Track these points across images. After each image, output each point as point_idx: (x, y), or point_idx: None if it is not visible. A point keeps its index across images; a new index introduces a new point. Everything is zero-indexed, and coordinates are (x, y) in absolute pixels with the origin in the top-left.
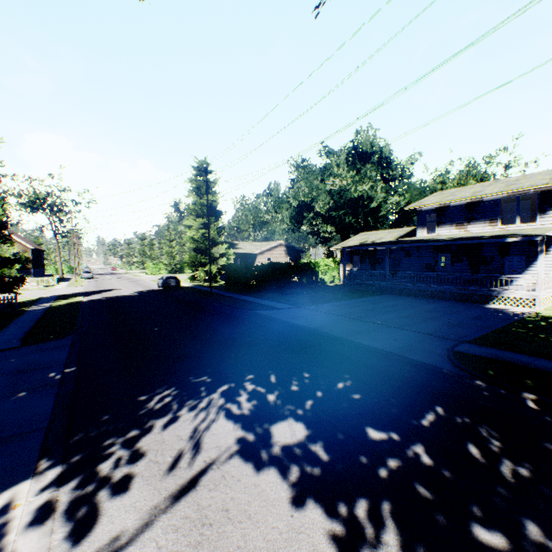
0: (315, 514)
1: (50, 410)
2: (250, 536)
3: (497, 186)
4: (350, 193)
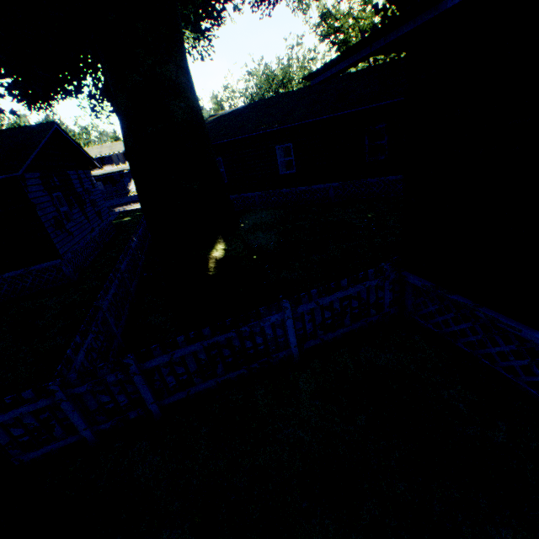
0: None
1: None
2: None
3: (107, 150)
4: None
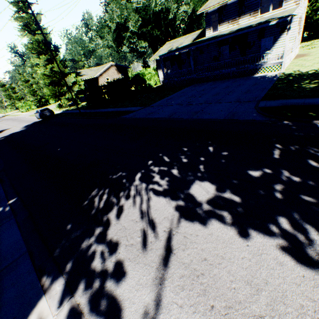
0: (260, 239)
1: (20, 237)
2: (233, 271)
3: None
4: (152, 8)
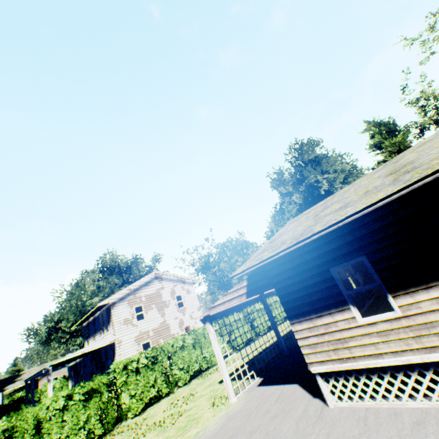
0: None
1: None
2: None
3: None
4: (85, 307)
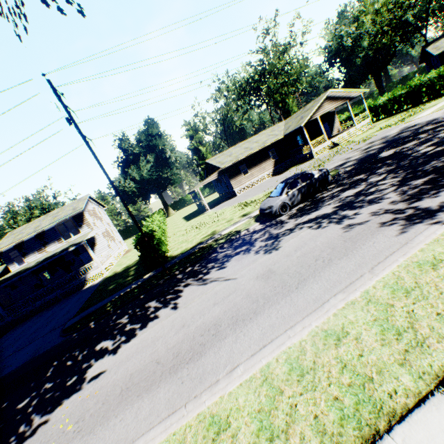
0: None
1: None
2: None
3: (49, 219)
4: None
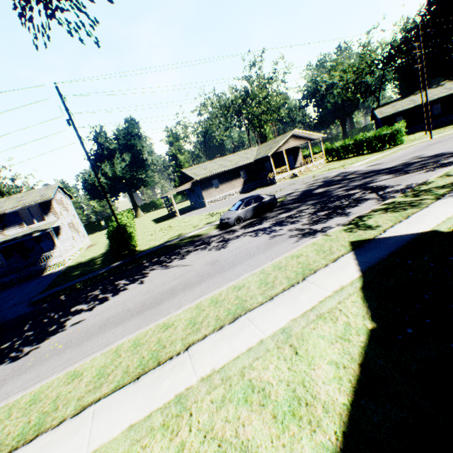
0: None
1: None
2: None
3: (12, 202)
4: None
